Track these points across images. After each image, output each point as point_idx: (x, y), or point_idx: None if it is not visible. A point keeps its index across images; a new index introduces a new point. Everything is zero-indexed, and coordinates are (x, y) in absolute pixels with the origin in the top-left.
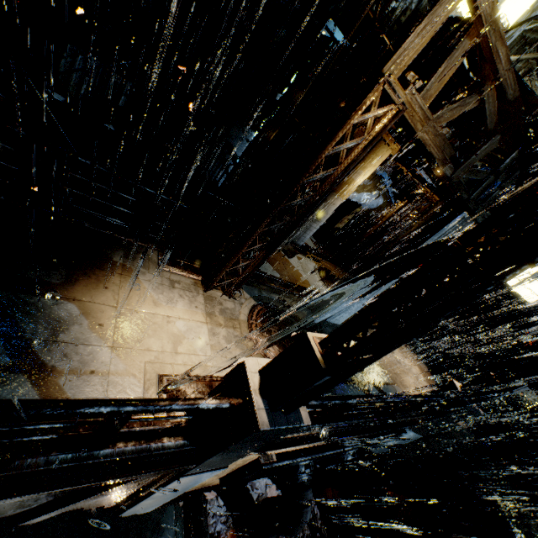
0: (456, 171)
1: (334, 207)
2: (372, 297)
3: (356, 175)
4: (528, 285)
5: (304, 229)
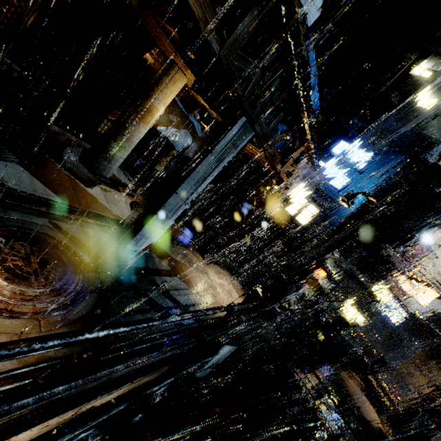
0: (224, 48)
1: (139, 134)
2: (175, 216)
3: (155, 99)
4: (302, 213)
5: (108, 158)
